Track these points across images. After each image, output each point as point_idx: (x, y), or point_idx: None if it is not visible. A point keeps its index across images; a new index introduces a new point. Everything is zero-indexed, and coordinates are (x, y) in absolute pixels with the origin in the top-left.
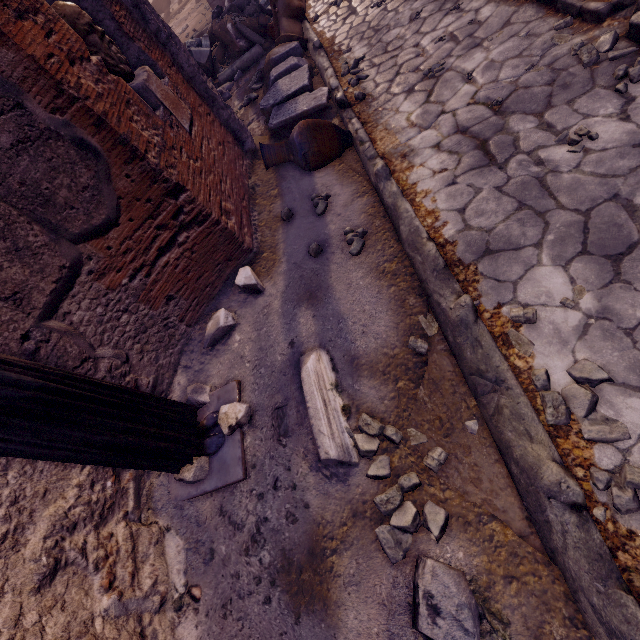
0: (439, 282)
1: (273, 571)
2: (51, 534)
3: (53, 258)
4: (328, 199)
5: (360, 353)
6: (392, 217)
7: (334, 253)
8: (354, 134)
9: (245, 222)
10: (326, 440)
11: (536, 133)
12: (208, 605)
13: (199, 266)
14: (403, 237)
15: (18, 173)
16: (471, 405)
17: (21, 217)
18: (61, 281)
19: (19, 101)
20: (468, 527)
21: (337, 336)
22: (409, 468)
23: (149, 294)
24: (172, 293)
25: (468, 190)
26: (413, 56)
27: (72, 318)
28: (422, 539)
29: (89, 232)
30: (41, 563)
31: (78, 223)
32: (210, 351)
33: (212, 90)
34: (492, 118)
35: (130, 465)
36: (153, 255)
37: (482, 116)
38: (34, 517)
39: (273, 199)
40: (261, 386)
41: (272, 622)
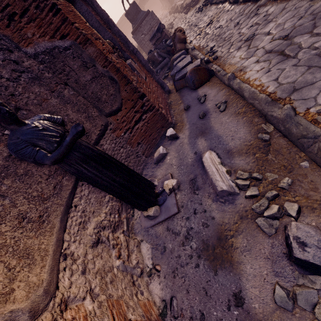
0: (270, 107)
1: (198, 251)
2: (96, 228)
3: (99, 121)
4: (205, 96)
5: (232, 148)
6: (239, 93)
7: (211, 114)
8: (214, 70)
9: (168, 113)
10: (220, 183)
11: (310, 39)
12: (165, 273)
13: (150, 130)
14: (246, 97)
15: (91, 89)
16: (302, 155)
17: (90, 105)
18: (101, 131)
19: (94, 64)
20: (315, 210)
21: (218, 144)
22: (270, 189)
23: (131, 141)
24: (139, 141)
25: (277, 71)
26: (238, 37)
27: (103, 147)
28: (285, 221)
29: (111, 113)
30: (93, 237)
31: (108, 109)
32: (156, 166)
33: (152, 69)
34: (284, 42)
35: (127, 200)
36: (133, 124)
37: (278, 43)
38: (90, 220)
39: (179, 104)
40: (182, 173)
41: (201, 276)
